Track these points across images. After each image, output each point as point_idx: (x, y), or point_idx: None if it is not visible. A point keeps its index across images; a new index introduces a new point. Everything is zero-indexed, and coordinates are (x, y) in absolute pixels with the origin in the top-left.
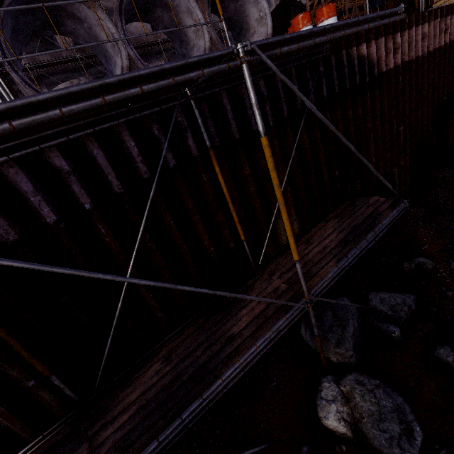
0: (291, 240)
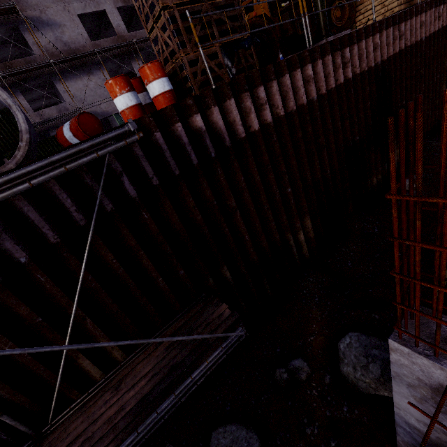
0: None
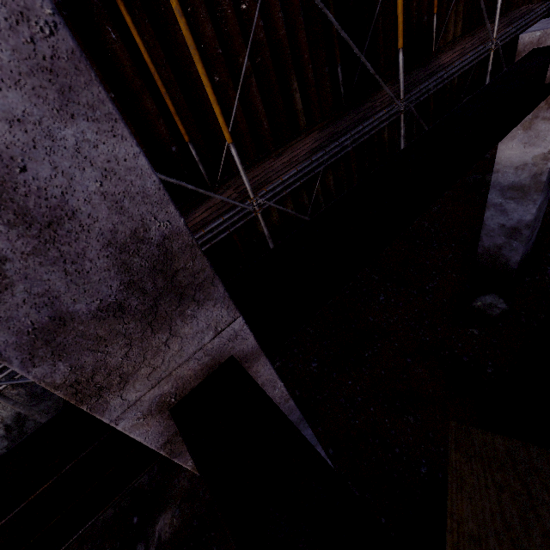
0: None
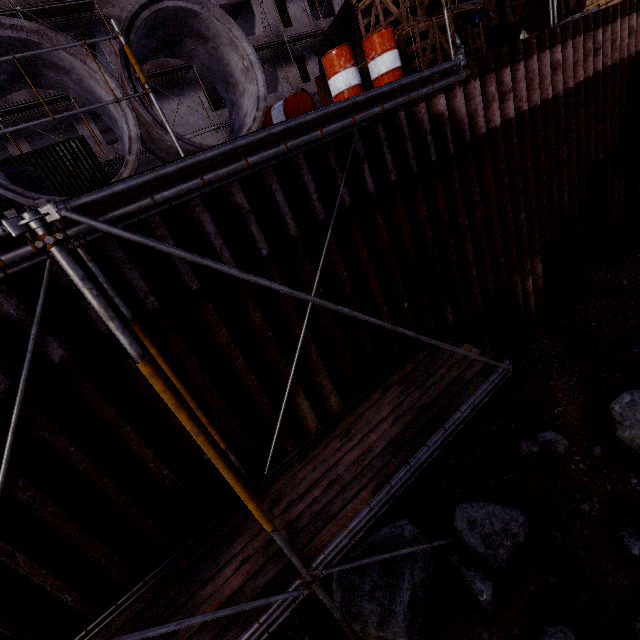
0: (248, 505)
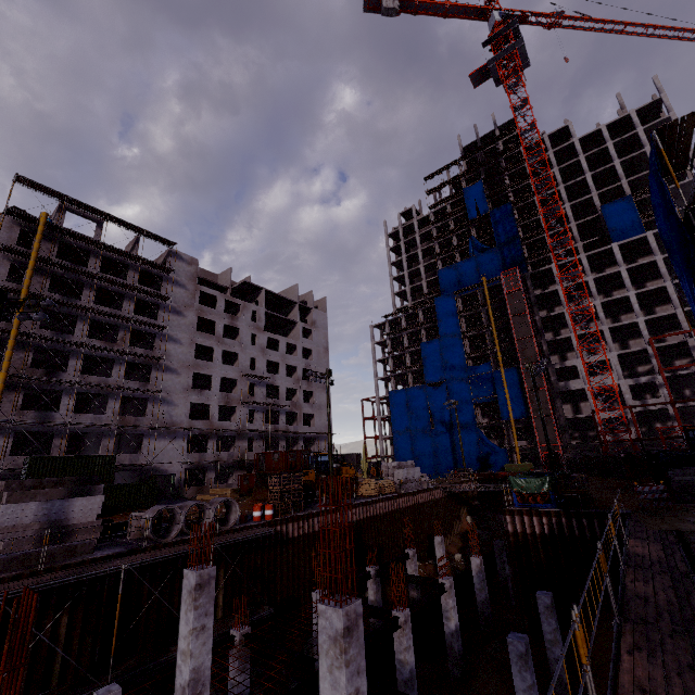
0: None
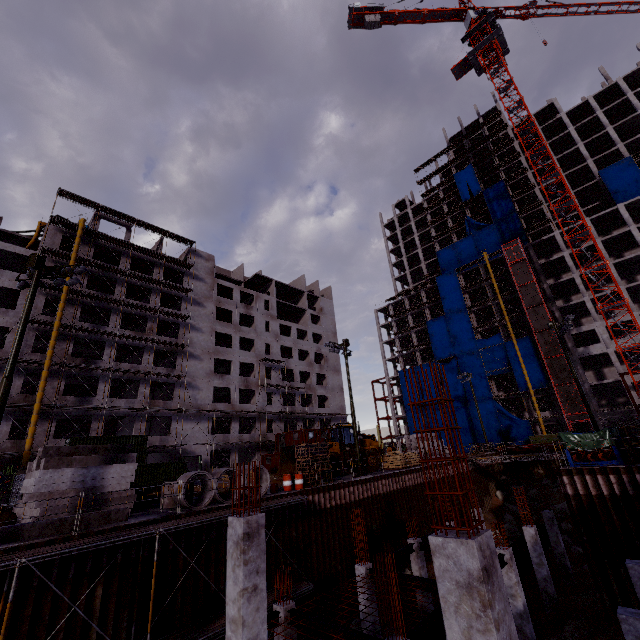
0: None
